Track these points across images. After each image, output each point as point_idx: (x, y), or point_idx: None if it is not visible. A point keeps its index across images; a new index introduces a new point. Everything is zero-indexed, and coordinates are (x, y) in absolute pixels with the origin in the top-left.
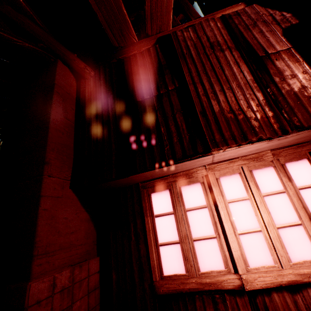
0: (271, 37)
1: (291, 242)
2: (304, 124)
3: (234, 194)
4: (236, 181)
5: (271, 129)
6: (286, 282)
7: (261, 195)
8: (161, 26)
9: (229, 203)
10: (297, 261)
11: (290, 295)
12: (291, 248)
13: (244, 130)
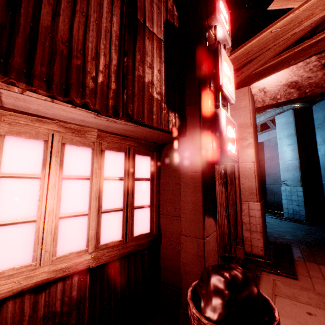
0: (156, 14)
1: (68, 233)
2: (135, 116)
3: (21, 167)
4: (34, 150)
5: (105, 103)
6: (33, 284)
7: (61, 177)
8: None
9: (2, 179)
10: (63, 254)
11: (33, 297)
12: (64, 240)
13: (71, 82)
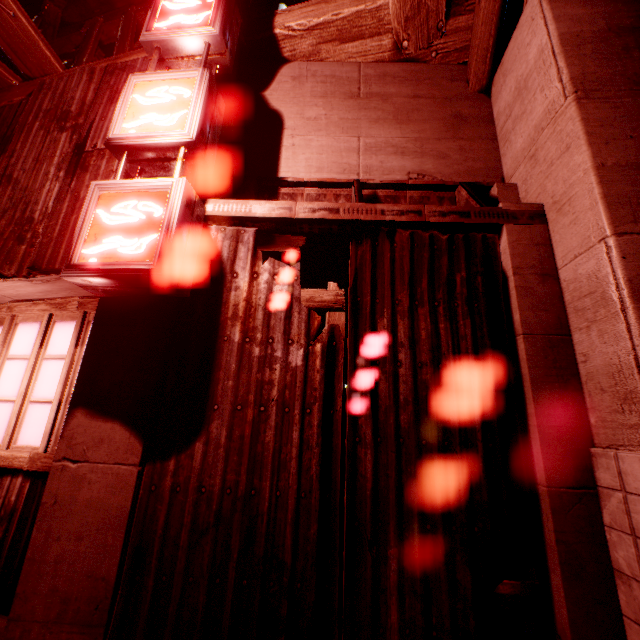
0: None
1: (32, 421)
2: (45, 265)
3: (20, 349)
4: (32, 333)
5: (24, 265)
6: None
7: (44, 357)
8: (42, 66)
9: (8, 360)
10: (22, 445)
11: None
12: (27, 428)
13: None
